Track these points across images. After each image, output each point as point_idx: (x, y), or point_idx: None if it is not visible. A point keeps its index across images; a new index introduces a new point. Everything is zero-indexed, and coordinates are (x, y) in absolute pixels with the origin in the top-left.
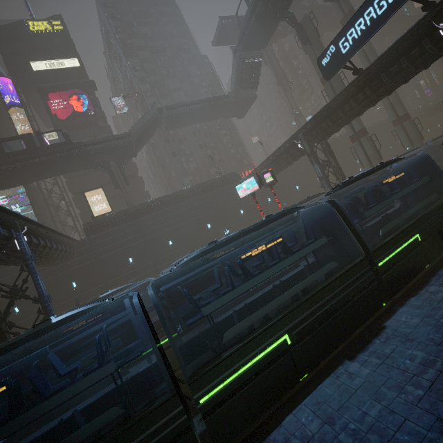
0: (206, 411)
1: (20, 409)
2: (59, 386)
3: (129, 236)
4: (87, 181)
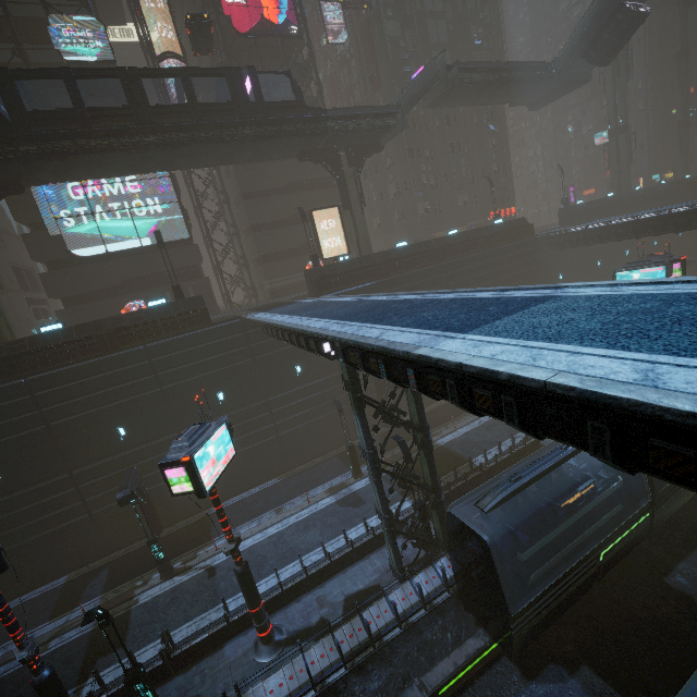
0: None
1: None
2: None
3: None
4: (269, 175)
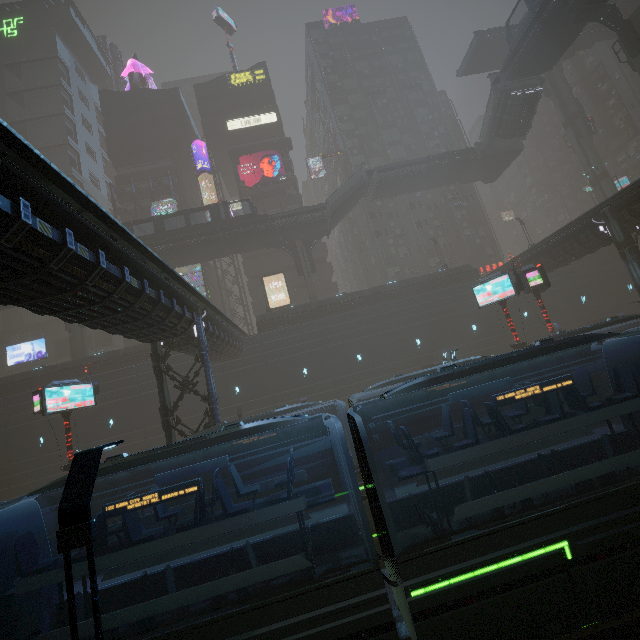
0: (419, 611)
1: (203, 518)
2: (242, 506)
3: (307, 339)
4: (266, 263)
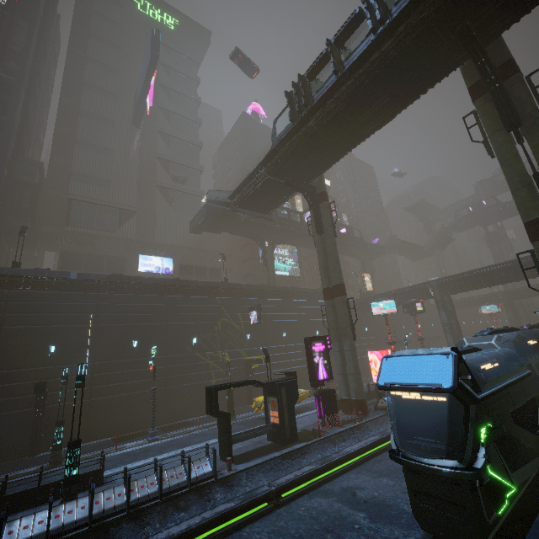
0: None
1: None
2: None
3: None
4: None
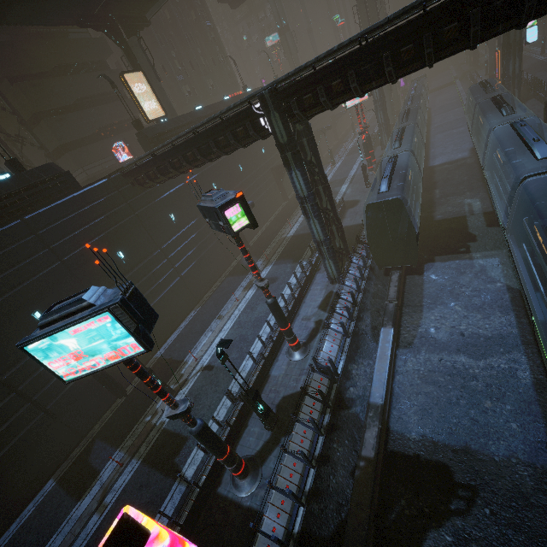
0: None
1: None
2: None
3: None
4: (33, 54)
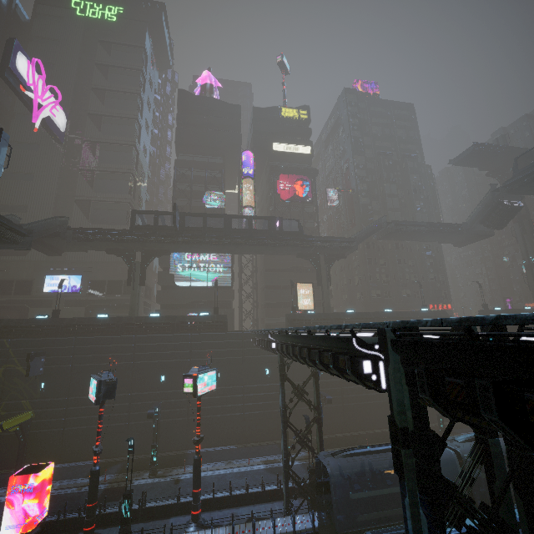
0: None
1: None
2: None
3: None
4: (282, 261)
